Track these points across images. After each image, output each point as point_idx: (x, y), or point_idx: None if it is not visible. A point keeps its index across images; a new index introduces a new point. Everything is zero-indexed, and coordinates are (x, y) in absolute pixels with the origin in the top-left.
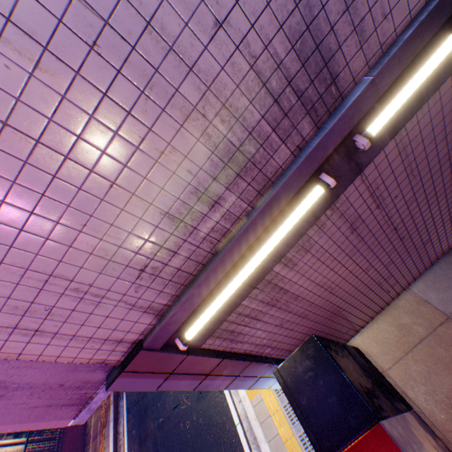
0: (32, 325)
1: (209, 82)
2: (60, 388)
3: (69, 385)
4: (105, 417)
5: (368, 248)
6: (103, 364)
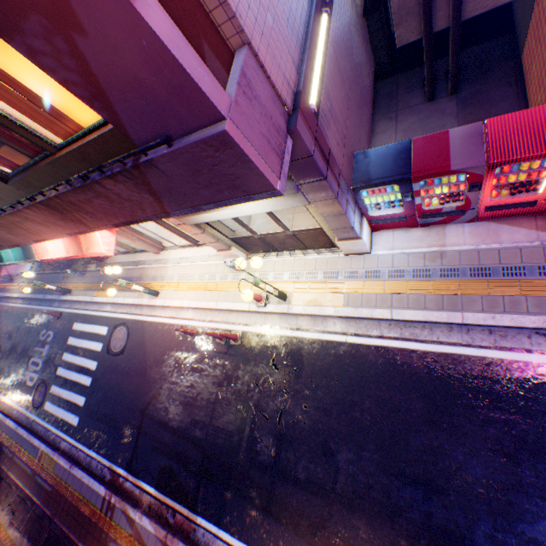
0: (261, 27)
1: None
2: (271, 123)
3: (274, 124)
4: None
5: (347, 96)
6: (283, 113)
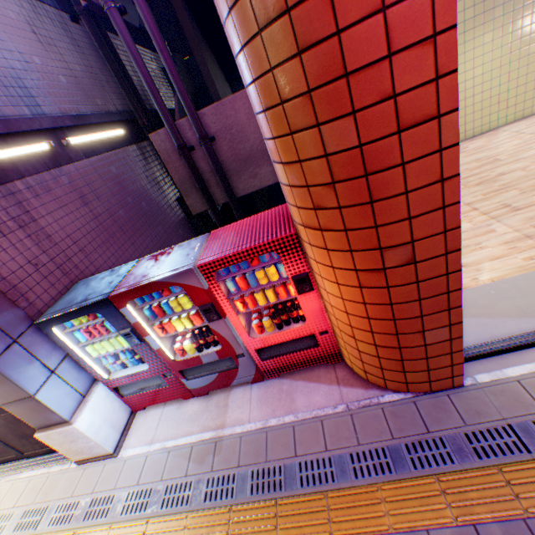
0: None
1: None
2: None
3: None
4: None
5: (108, 233)
6: None
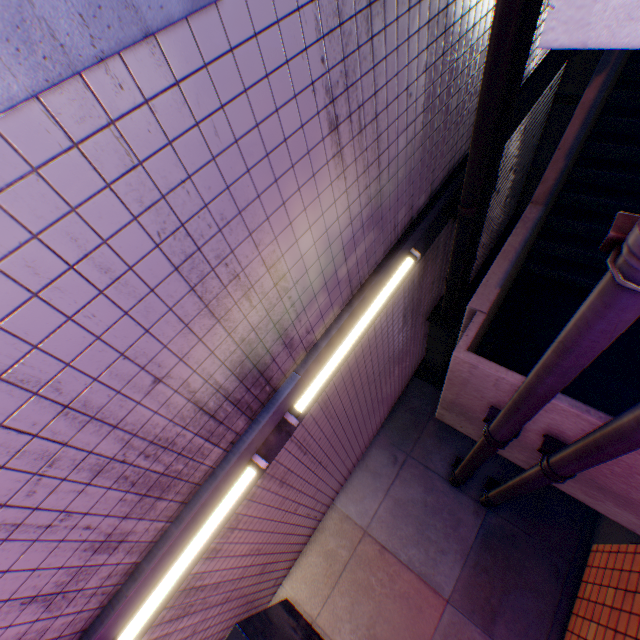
0: None
1: (137, 428)
2: None
3: None
4: None
5: (297, 490)
6: None
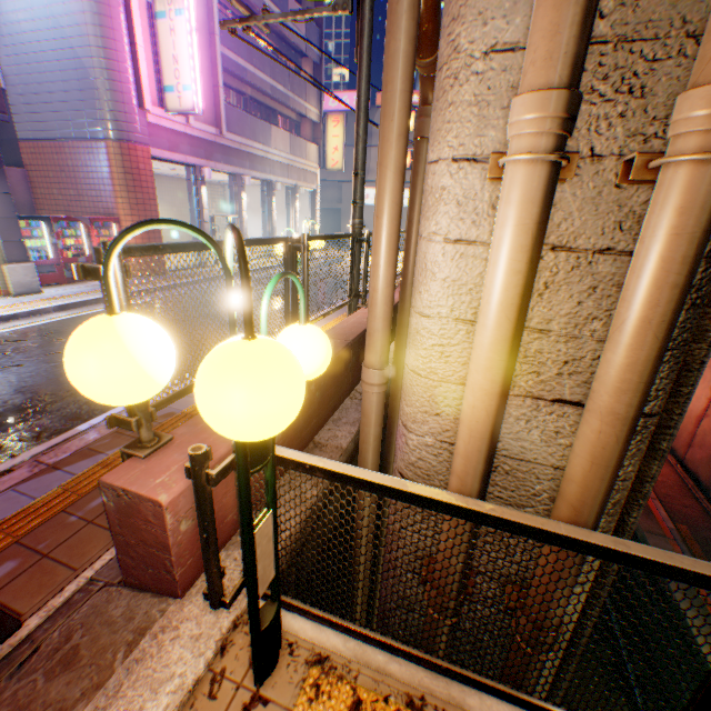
0: None
1: None
2: None
3: None
4: (160, 425)
5: None
6: None
